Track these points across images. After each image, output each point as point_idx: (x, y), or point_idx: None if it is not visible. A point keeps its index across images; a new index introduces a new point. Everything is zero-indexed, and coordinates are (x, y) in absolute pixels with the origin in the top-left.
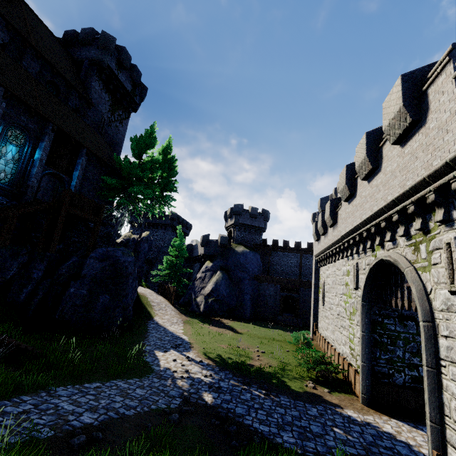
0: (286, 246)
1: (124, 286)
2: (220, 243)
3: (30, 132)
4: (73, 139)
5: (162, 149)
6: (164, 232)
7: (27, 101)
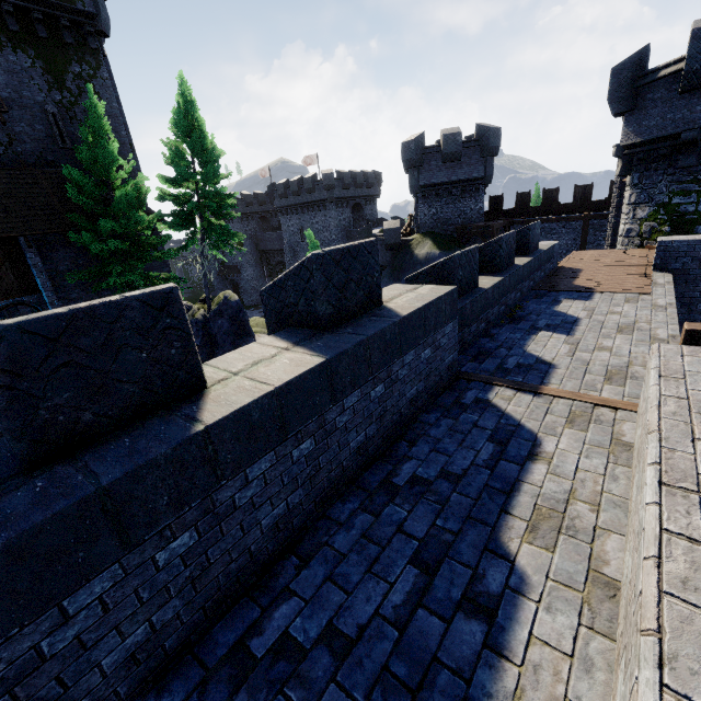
0: (551, 205)
1: None
2: (385, 244)
3: None
4: None
5: (171, 123)
6: (325, 215)
7: None
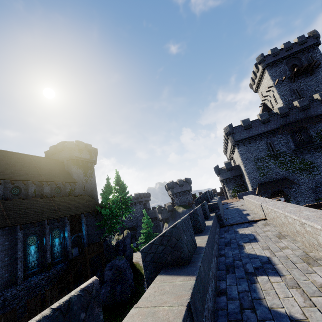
0: None
1: (125, 276)
2: (168, 210)
3: (60, 227)
4: (76, 215)
5: (117, 182)
6: (135, 207)
7: (55, 216)
